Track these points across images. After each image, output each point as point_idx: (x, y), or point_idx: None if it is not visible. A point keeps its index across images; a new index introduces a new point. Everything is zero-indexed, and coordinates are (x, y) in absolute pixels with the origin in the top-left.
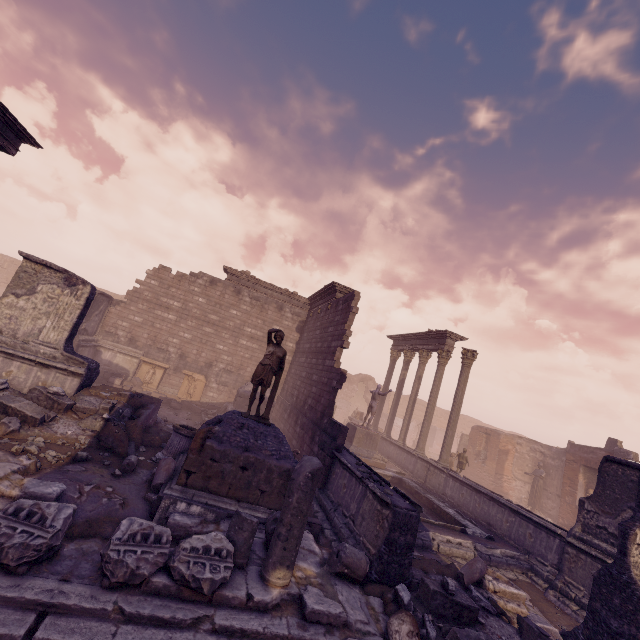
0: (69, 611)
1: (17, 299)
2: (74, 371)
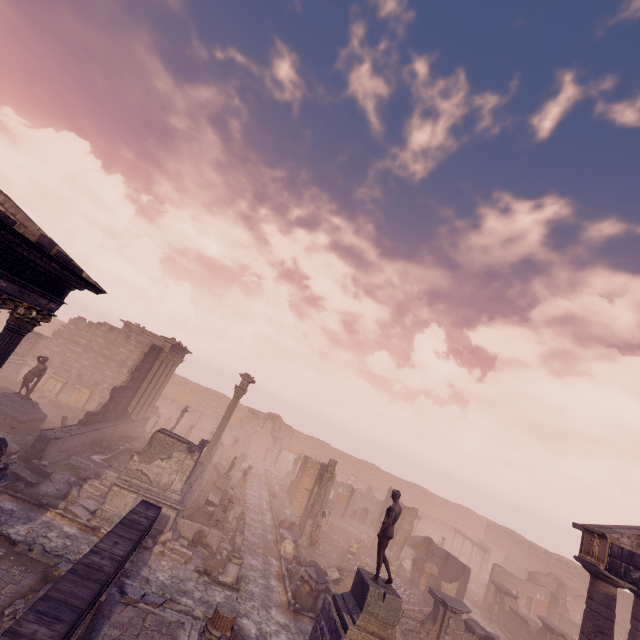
0: None
1: None
2: None
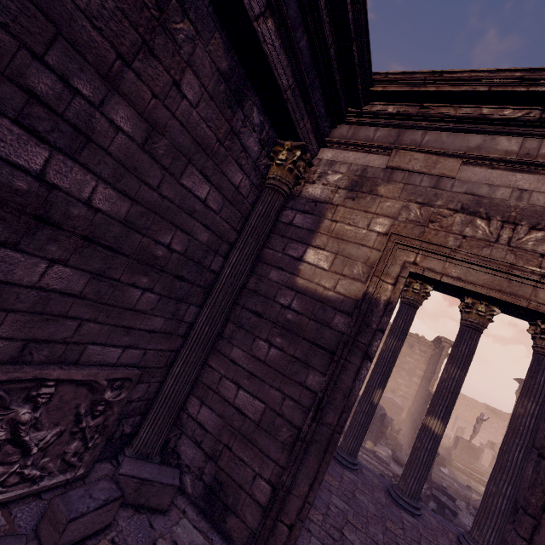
0: None
1: None
2: None
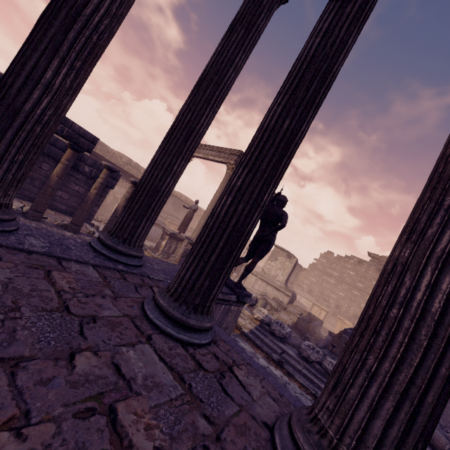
0: (290, 356)
1: (271, 262)
2: (287, 294)
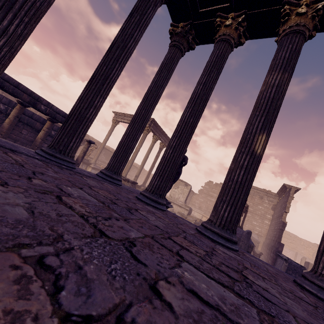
0: None
1: (175, 189)
2: (186, 209)
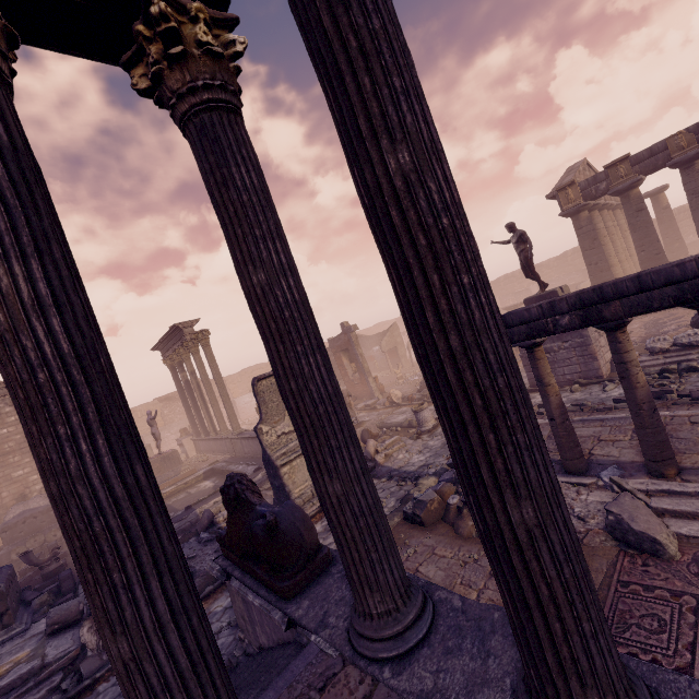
0: None
1: None
2: None
